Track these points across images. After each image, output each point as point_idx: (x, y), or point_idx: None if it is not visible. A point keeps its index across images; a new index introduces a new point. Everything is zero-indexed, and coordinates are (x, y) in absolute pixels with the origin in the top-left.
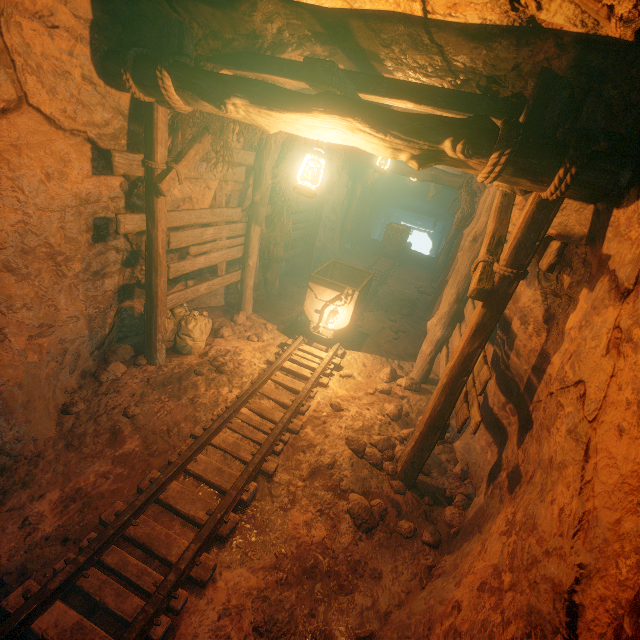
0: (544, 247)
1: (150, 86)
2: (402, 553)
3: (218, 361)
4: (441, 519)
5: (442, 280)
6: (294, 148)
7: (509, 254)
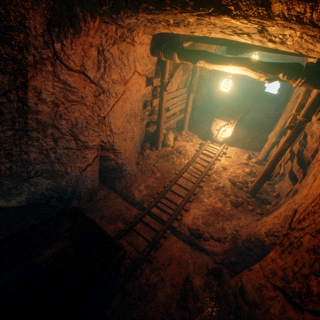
0: (319, 110)
1: (168, 57)
2: (248, 215)
3: (179, 149)
4: (264, 208)
5: (280, 112)
6: None
7: (303, 113)
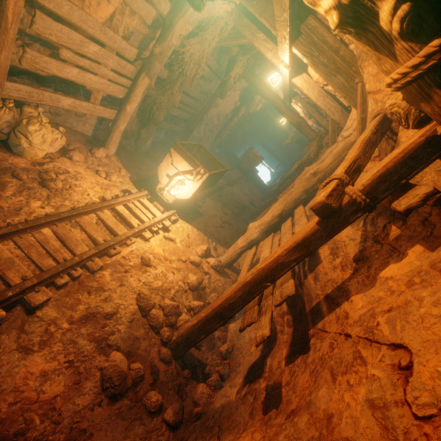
0: (404, 189)
1: None
2: (137, 428)
3: (48, 175)
4: (191, 394)
5: (271, 200)
6: (209, 31)
7: (371, 180)
